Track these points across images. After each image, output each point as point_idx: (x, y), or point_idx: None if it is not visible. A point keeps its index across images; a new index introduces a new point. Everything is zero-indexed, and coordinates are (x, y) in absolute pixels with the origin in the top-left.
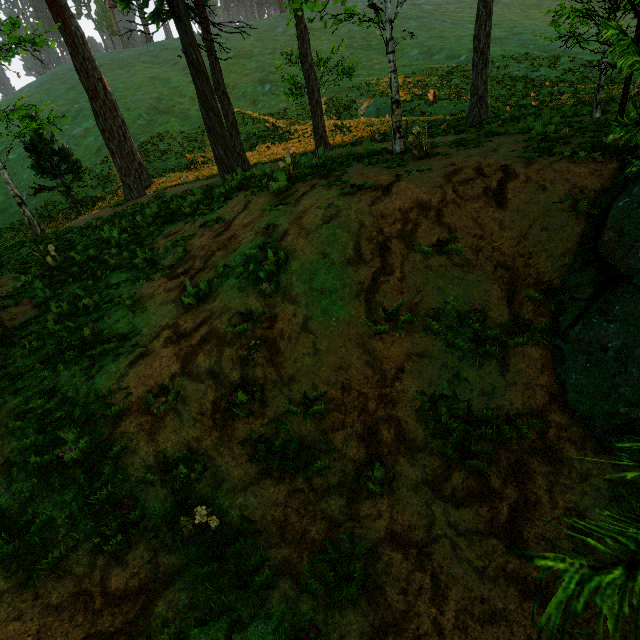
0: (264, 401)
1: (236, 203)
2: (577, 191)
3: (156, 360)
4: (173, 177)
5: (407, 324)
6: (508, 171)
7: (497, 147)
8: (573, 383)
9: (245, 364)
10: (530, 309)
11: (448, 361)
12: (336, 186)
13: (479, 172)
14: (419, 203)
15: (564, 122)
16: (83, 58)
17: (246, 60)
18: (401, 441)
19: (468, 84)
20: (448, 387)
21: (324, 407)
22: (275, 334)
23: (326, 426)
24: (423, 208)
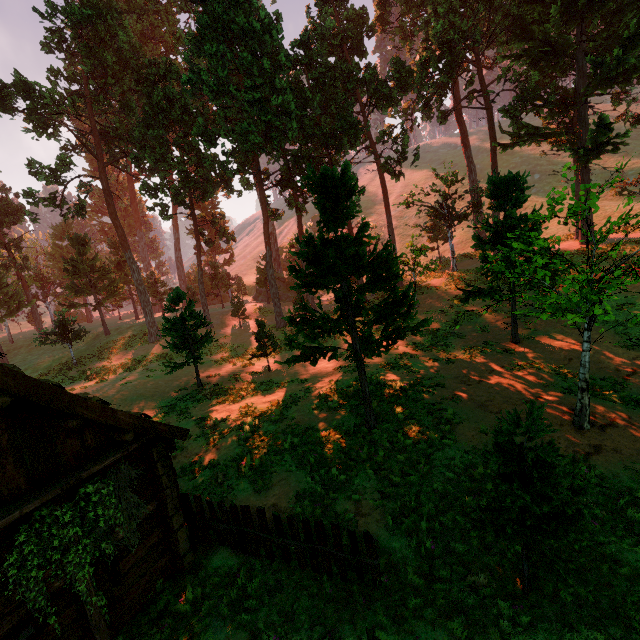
0: None
1: None
2: None
3: None
4: None
5: None
6: None
7: None
8: None
9: None
10: None
11: None
12: None
13: None
14: None
15: None
16: None
17: (508, 156)
18: None
19: None
20: None
21: None
22: None
23: None
24: None
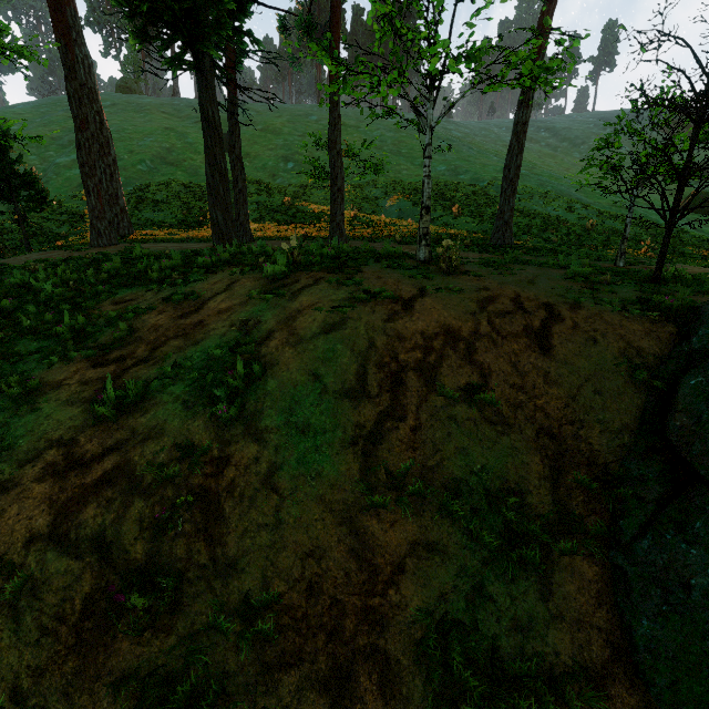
0: (177, 602)
1: (218, 279)
2: (633, 352)
3: (15, 502)
4: (160, 231)
5: (416, 496)
6: (552, 311)
7: (534, 279)
8: (645, 634)
9: (161, 532)
10: (580, 500)
11: (468, 563)
12: (346, 286)
13: (519, 305)
14: (446, 329)
15: (592, 265)
16: (80, 85)
17: (274, 136)
18: (387, 699)
19: (491, 207)
20: (465, 608)
21: (274, 621)
22: (221, 486)
23: (271, 656)
24: (451, 337)
